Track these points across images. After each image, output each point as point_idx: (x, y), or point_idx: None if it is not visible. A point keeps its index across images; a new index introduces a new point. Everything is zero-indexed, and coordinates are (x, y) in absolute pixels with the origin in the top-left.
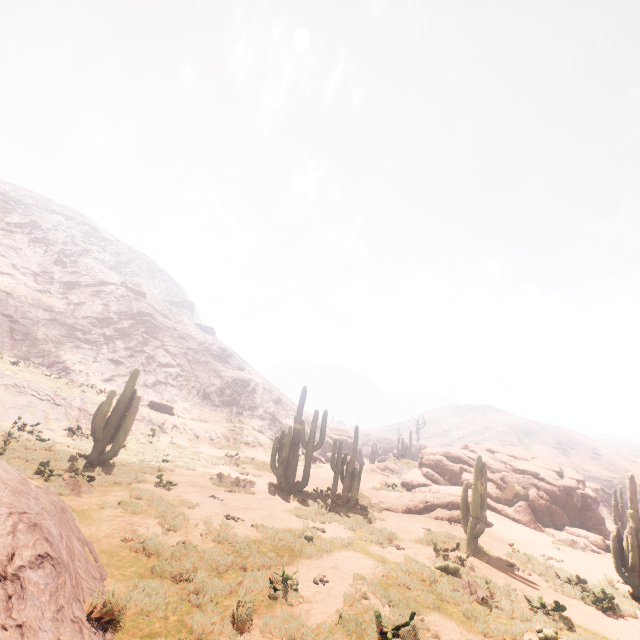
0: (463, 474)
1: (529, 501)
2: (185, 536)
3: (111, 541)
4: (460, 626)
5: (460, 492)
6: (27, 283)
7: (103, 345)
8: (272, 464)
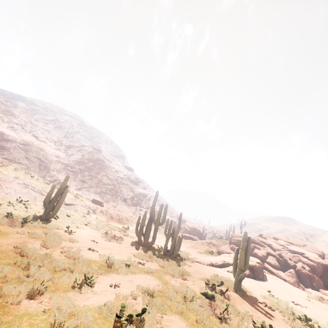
0: (254, 249)
1: (296, 270)
2: (51, 251)
3: (8, 247)
4: (188, 326)
5: None
6: (51, 145)
7: (79, 173)
8: (136, 230)
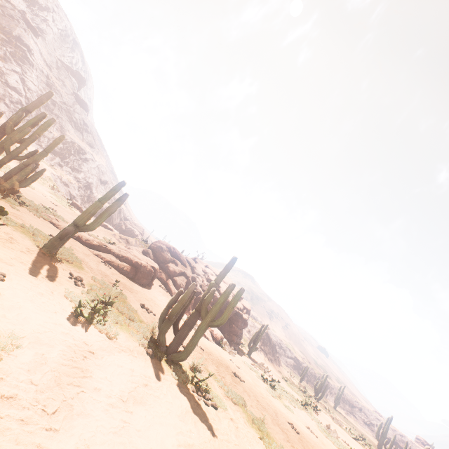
0: (170, 263)
1: (198, 297)
2: None
3: None
4: None
5: (145, 259)
6: None
7: None
8: None
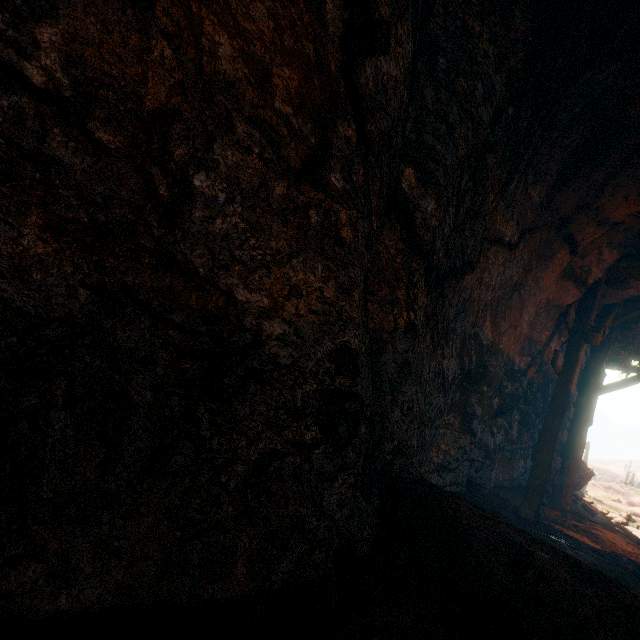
0: None
1: None
2: None
3: None
4: None
5: None
6: None
7: None
8: None
